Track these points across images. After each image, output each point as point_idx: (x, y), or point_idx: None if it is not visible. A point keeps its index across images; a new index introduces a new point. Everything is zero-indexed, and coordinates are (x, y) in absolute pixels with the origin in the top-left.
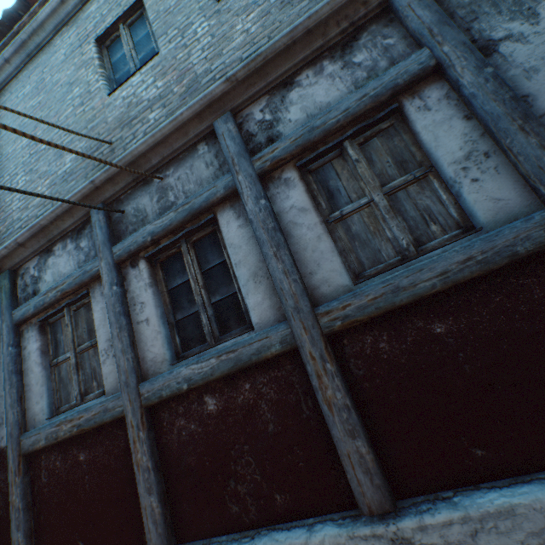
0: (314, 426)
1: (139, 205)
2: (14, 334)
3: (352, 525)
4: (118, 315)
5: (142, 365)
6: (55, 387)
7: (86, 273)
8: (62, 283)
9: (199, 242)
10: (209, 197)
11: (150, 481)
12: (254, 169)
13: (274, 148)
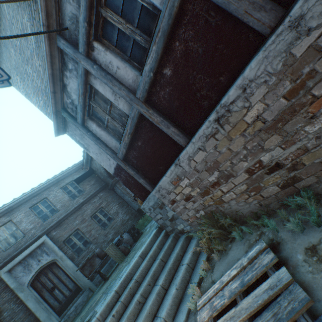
0: (221, 24)
1: (69, 16)
2: (85, 128)
3: (264, 46)
4: (106, 77)
5: (131, 89)
6: (113, 134)
7: (82, 76)
8: (79, 91)
9: (107, 1)
10: None
11: (166, 124)
12: None
13: None
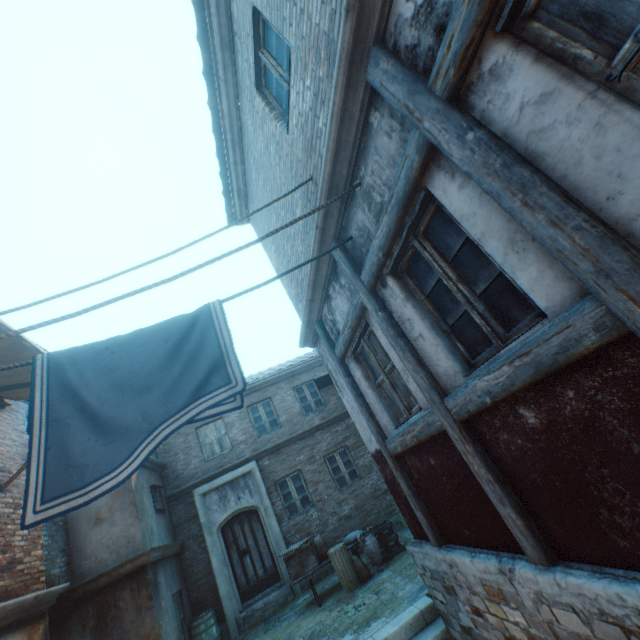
0: None
1: (358, 224)
2: (343, 368)
3: None
4: (394, 338)
5: (438, 381)
6: (387, 404)
7: (356, 308)
8: (347, 321)
9: (429, 229)
10: (407, 176)
11: (497, 493)
12: (436, 98)
13: (448, 41)
